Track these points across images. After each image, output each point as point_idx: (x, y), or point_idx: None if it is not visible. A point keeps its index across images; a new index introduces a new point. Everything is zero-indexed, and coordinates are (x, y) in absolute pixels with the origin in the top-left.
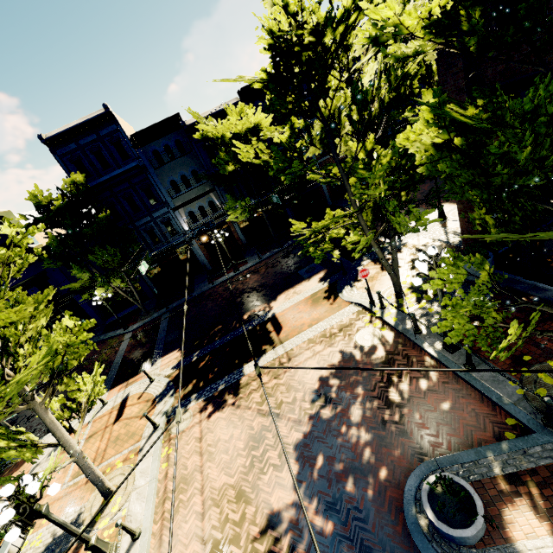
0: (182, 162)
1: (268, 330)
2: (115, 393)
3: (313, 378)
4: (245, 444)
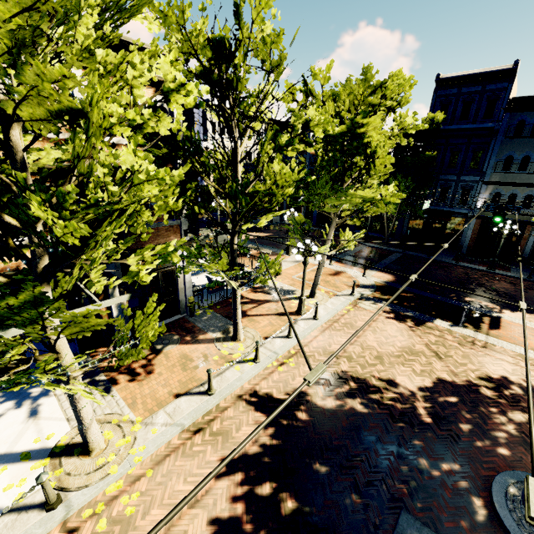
0: None
1: (482, 320)
2: (337, 265)
3: (496, 371)
4: (402, 346)
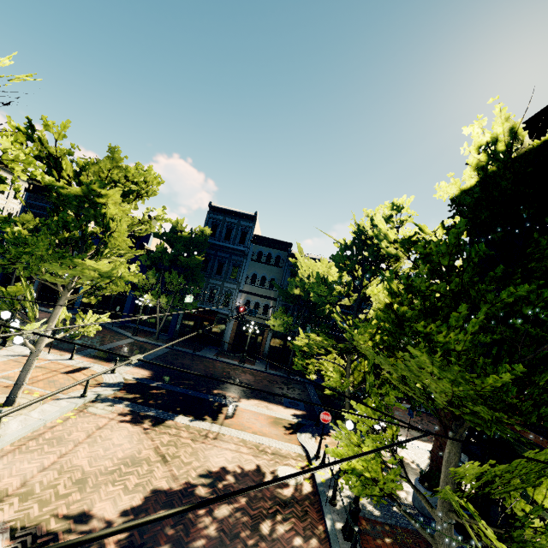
0: (271, 269)
1: (221, 410)
2: (83, 360)
3: (218, 462)
4: (124, 457)
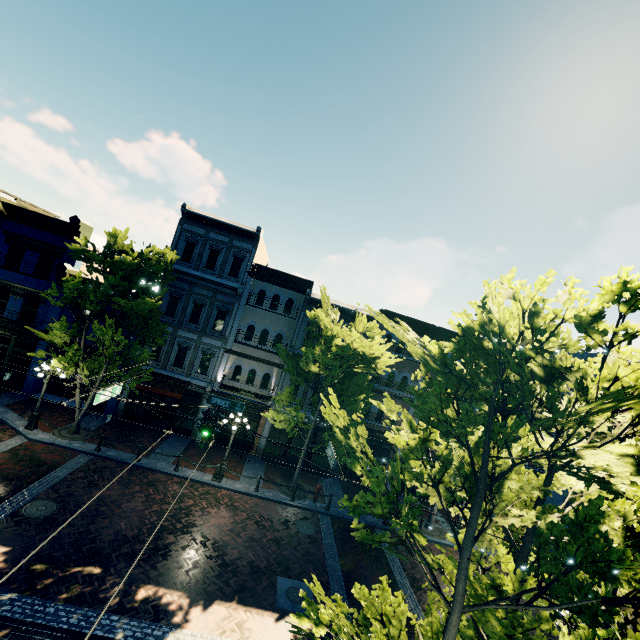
0: (277, 319)
1: None
2: None
3: None
4: None
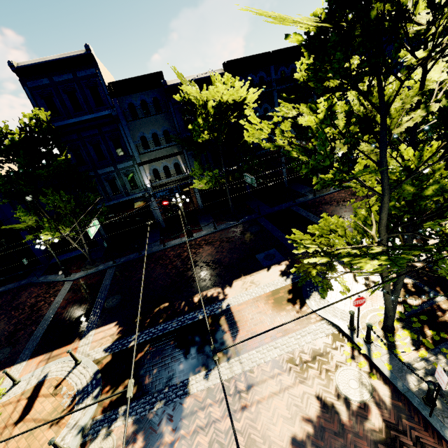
0: (156, 120)
1: (221, 328)
2: (32, 367)
3: (282, 435)
4: None
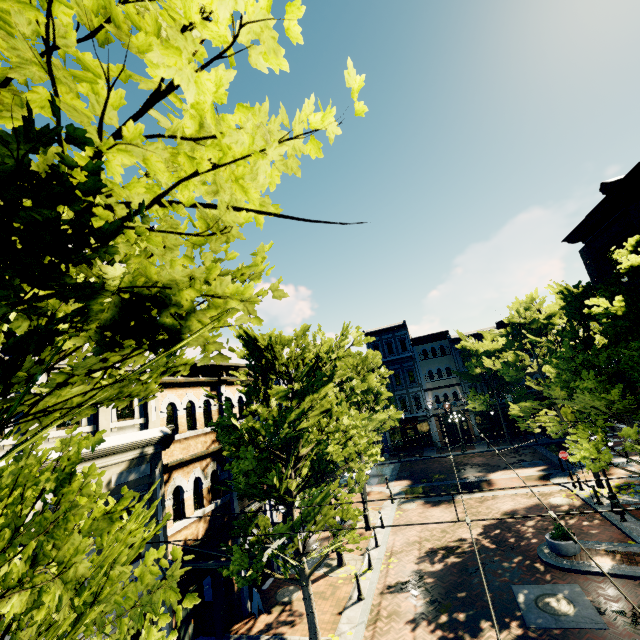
0: (441, 360)
1: (481, 484)
2: None
3: (507, 507)
4: (451, 519)
